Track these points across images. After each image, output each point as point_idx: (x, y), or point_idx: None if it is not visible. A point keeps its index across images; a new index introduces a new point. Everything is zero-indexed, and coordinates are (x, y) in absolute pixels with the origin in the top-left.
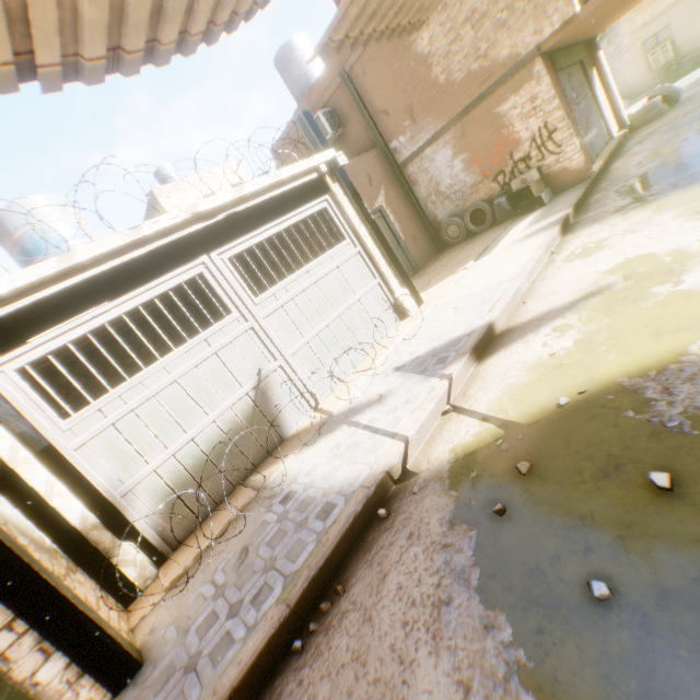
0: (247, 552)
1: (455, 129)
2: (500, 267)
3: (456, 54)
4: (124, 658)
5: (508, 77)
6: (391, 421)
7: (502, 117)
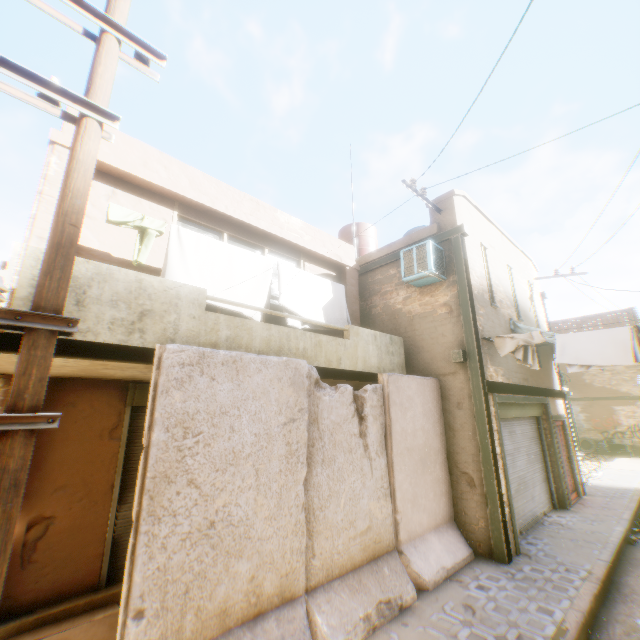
0: (596, 489)
1: (585, 402)
2: (628, 467)
3: (598, 377)
4: (583, 489)
5: (621, 398)
6: (627, 483)
7: (613, 410)
